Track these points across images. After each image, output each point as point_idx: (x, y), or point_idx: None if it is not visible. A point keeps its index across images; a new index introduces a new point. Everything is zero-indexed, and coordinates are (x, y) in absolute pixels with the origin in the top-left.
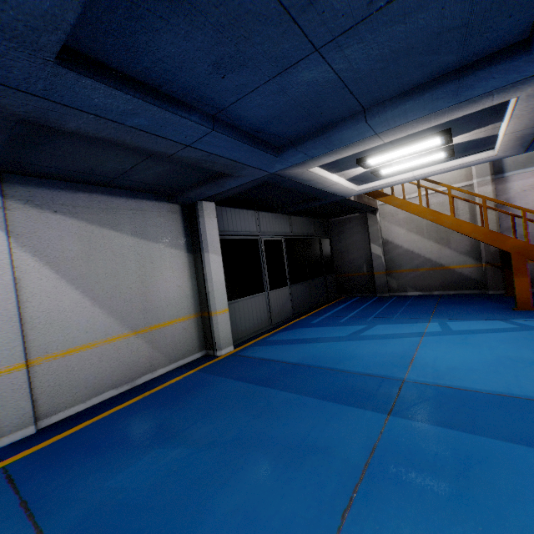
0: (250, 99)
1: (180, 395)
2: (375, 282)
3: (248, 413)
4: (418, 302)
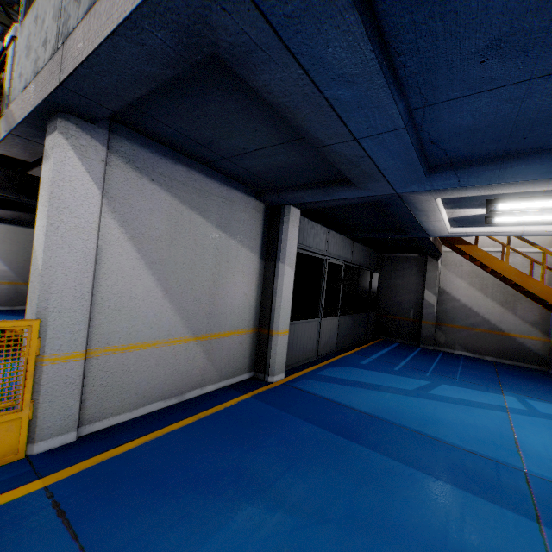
0: (474, 100)
1: (245, 428)
2: (420, 331)
3: (346, 476)
4: (473, 365)
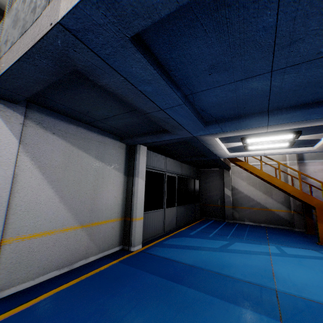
0: (214, 91)
1: (111, 282)
2: (225, 212)
3: (170, 306)
4: (254, 229)
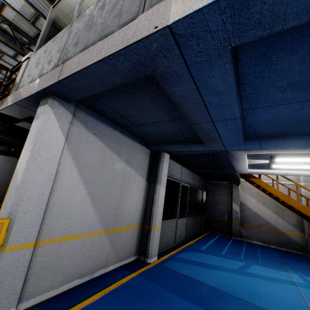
0: (275, 108)
1: (137, 301)
2: (231, 228)
3: None
4: (265, 251)
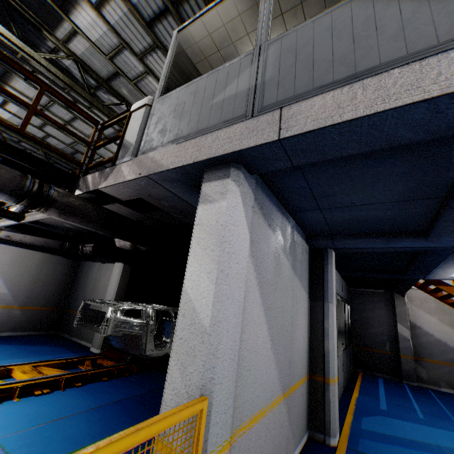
0: None
1: None
2: (401, 365)
3: None
4: None
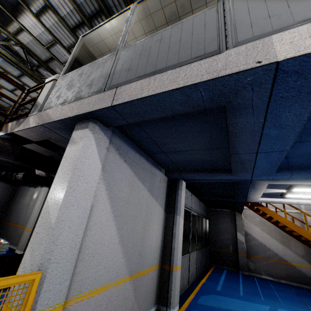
0: None
1: None
2: (238, 260)
3: None
4: (279, 287)
